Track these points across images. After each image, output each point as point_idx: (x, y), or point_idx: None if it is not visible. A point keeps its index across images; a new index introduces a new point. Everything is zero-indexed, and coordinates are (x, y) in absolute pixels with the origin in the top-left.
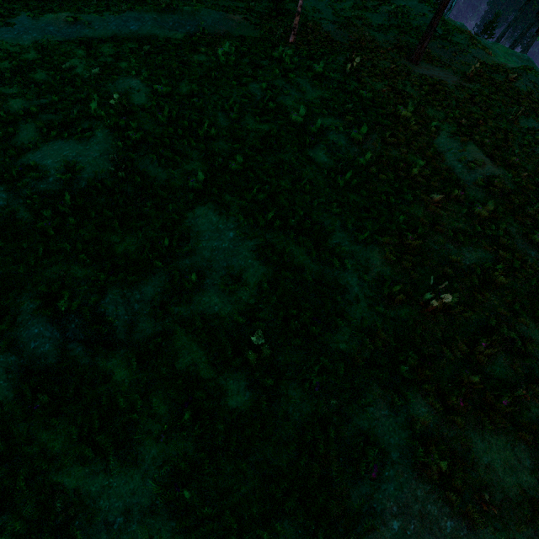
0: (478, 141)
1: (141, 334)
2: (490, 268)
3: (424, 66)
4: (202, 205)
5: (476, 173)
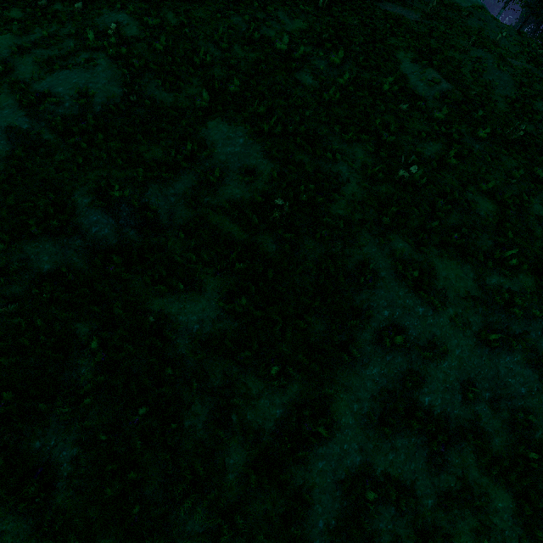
0: (436, 66)
1: (180, 219)
2: (445, 154)
3: (387, 5)
4: (211, 120)
5: (434, 90)
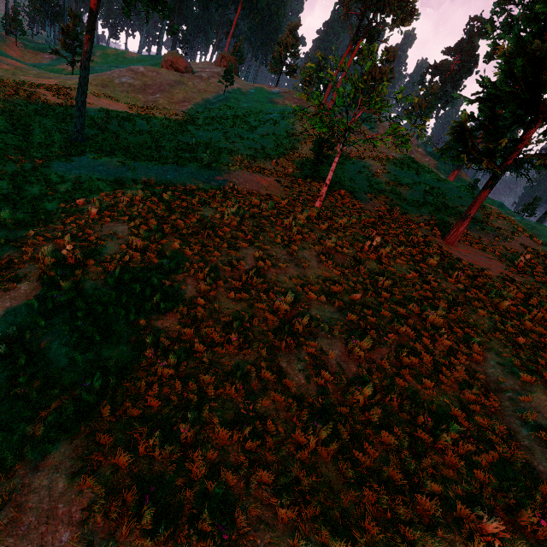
0: None
1: None
2: None
3: (461, 248)
4: (72, 436)
5: None
